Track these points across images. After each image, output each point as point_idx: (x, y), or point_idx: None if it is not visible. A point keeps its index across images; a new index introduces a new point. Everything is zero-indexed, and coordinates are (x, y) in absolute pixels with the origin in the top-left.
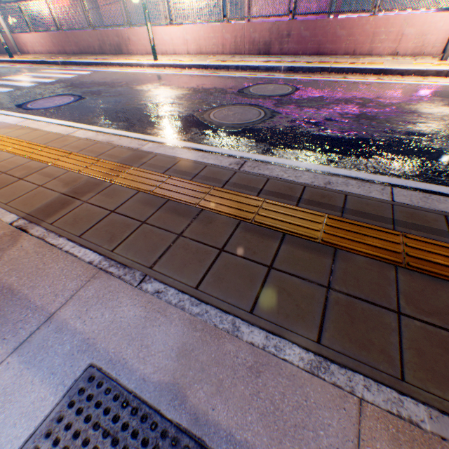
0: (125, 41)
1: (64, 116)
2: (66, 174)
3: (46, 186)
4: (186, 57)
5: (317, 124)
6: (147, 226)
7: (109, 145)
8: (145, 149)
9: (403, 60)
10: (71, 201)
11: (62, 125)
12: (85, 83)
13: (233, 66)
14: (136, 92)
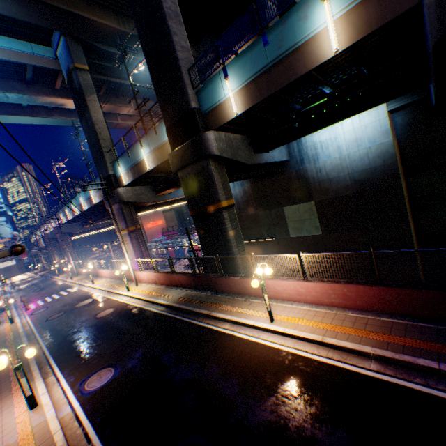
0: (98, 273)
1: (34, 316)
2: (6, 334)
3: (1, 336)
4: (106, 280)
5: (60, 319)
6: (1, 341)
7: (19, 328)
8: (20, 328)
9: (134, 285)
10: (0, 338)
11: (28, 320)
12: (63, 298)
13: (101, 288)
14: (61, 305)
